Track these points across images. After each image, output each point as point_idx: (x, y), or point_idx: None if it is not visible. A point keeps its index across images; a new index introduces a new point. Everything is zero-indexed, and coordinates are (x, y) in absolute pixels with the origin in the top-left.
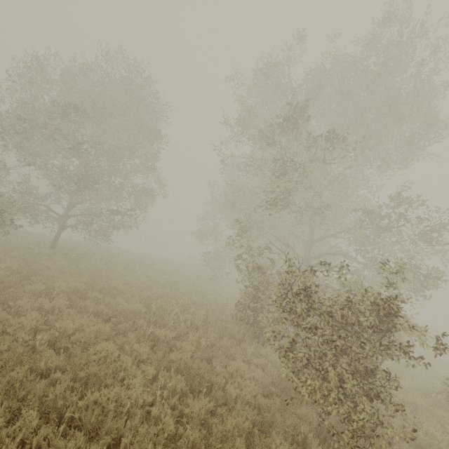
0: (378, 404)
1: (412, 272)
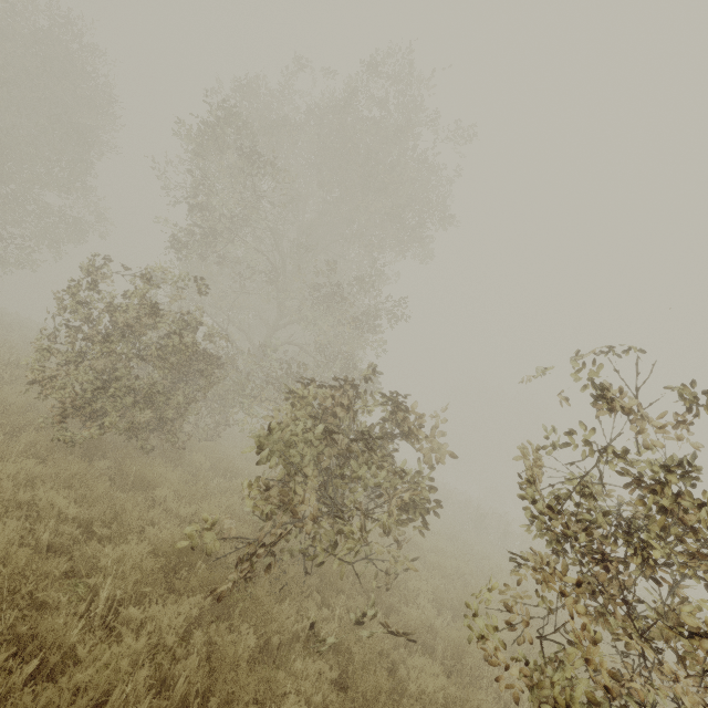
0: (199, 459)
1: (339, 360)
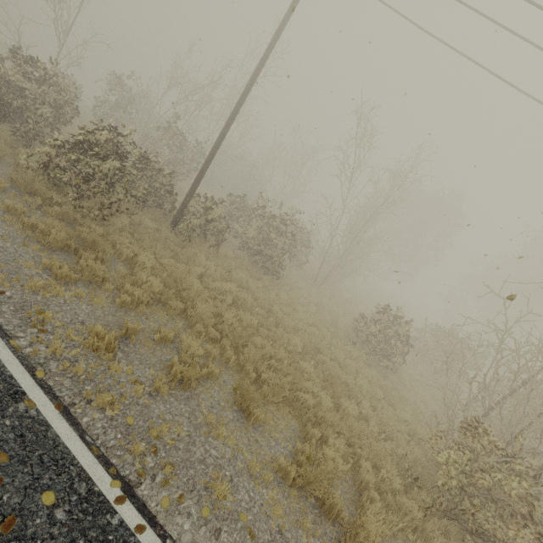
0: None
1: None
